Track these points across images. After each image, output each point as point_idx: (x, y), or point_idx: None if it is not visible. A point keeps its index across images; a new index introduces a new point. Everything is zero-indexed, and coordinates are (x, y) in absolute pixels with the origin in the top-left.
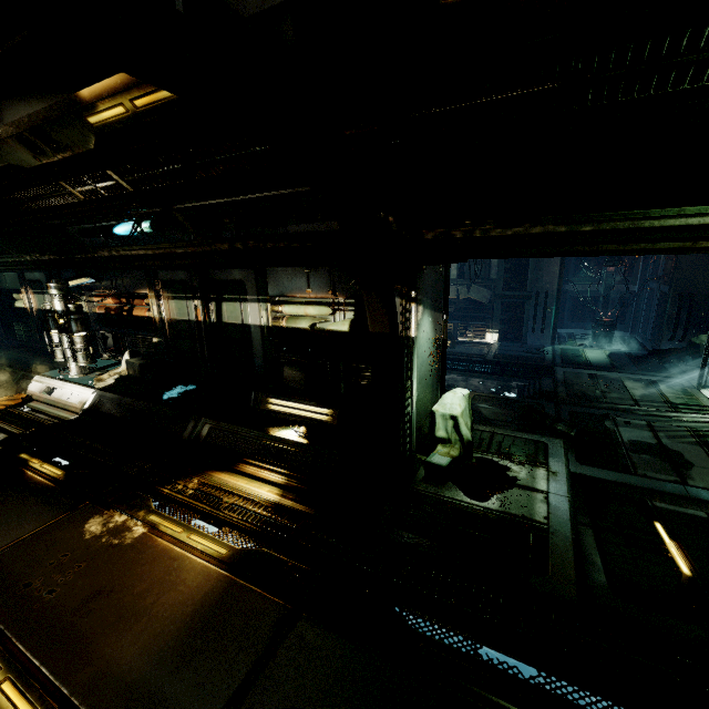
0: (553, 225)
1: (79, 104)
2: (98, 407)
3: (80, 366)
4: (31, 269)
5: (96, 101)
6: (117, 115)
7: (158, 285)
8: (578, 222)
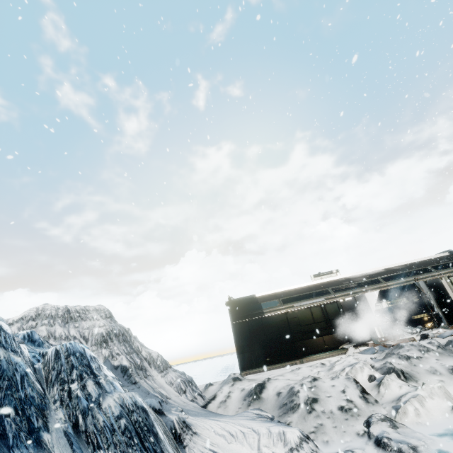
0: None
1: None
2: None
3: None
4: None
5: None
6: None
7: None
8: None
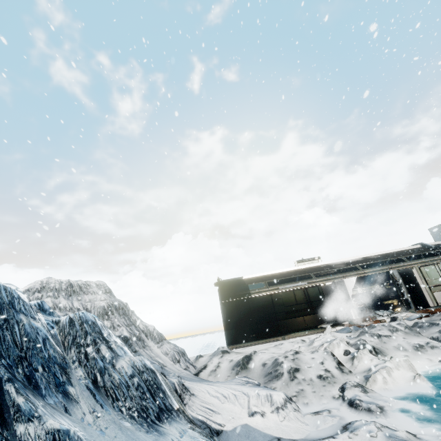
0: None
1: None
2: None
3: None
4: None
5: None
6: None
7: None
8: None
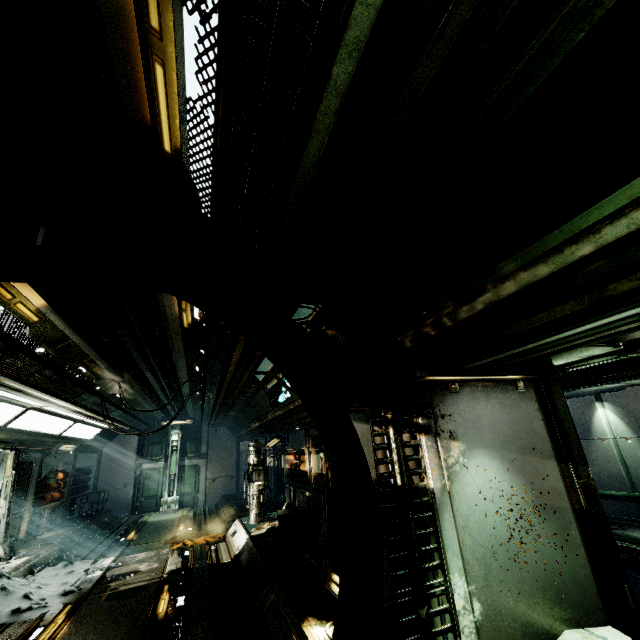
0: (523, 270)
1: (177, 319)
2: (241, 554)
3: (256, 513)
4: (257, 435)
5: (179, 314)
6: (187, 318)
7: (310, 441)
8: (556, 247)
